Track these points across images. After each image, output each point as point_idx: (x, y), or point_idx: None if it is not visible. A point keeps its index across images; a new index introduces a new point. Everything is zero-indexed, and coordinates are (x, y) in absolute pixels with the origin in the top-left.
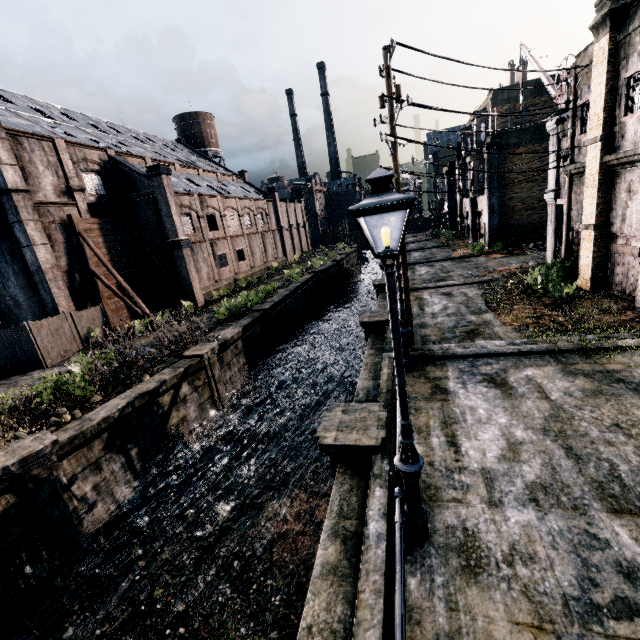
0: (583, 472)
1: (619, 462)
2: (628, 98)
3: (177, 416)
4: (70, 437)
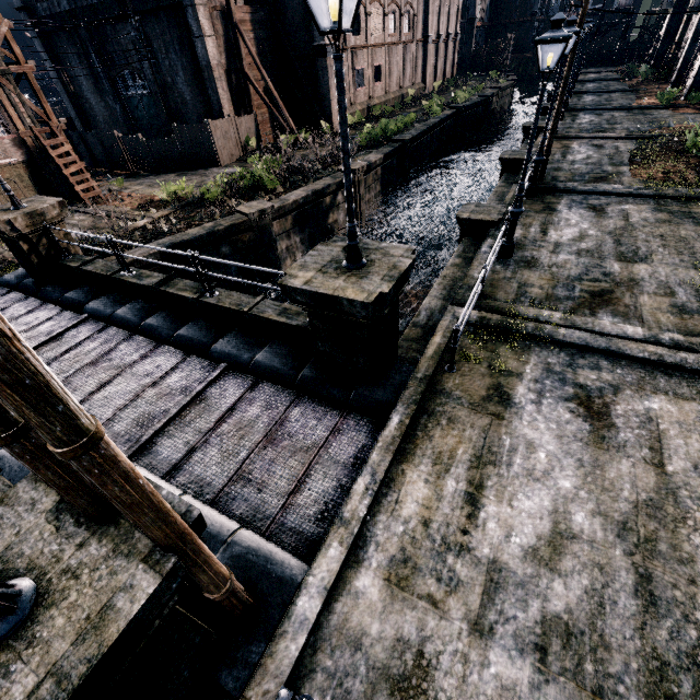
0: (617, 249)
1: (643, 248)
2: None
3: (332, 218)
4: (278, 207)
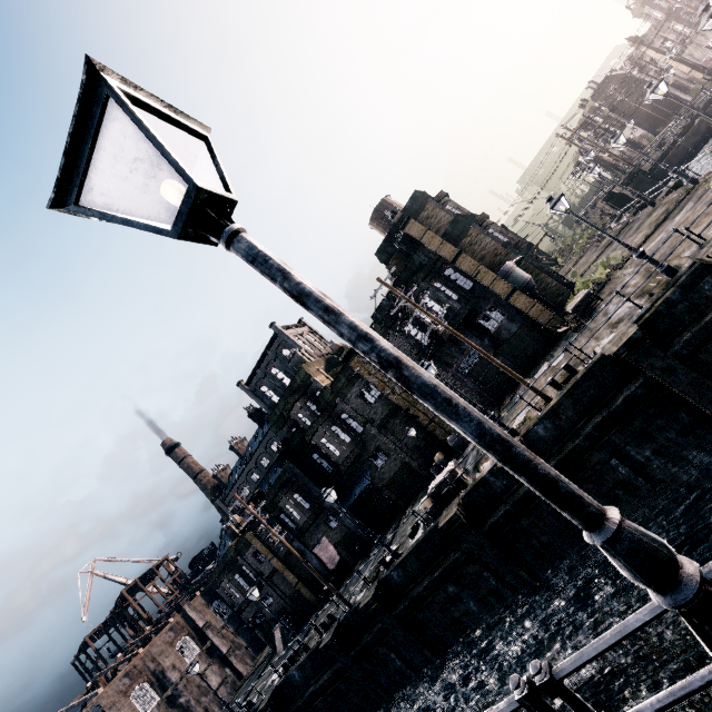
0: None
1: None
2: (664, 48)
3: None
4: None
